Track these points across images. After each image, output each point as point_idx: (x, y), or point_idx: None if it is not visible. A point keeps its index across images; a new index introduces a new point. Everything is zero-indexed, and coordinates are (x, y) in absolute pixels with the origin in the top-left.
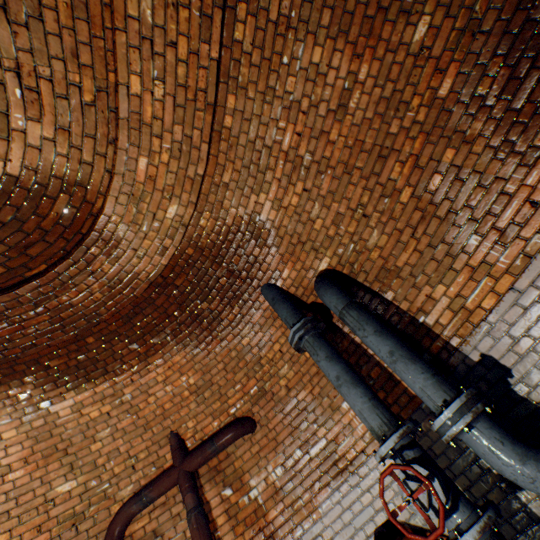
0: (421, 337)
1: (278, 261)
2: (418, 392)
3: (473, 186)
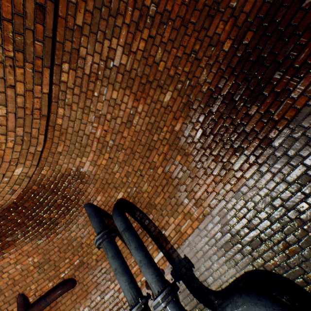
0: (162, 240)
1: (94, 191)
2: (149, 284)
3: (187, 176)
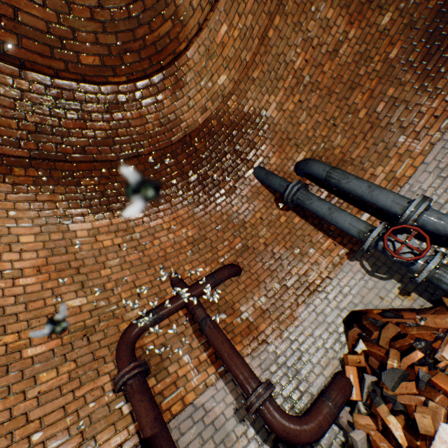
0: None
1: (269, 150)
2: (389, 204)
3: (403, 109)
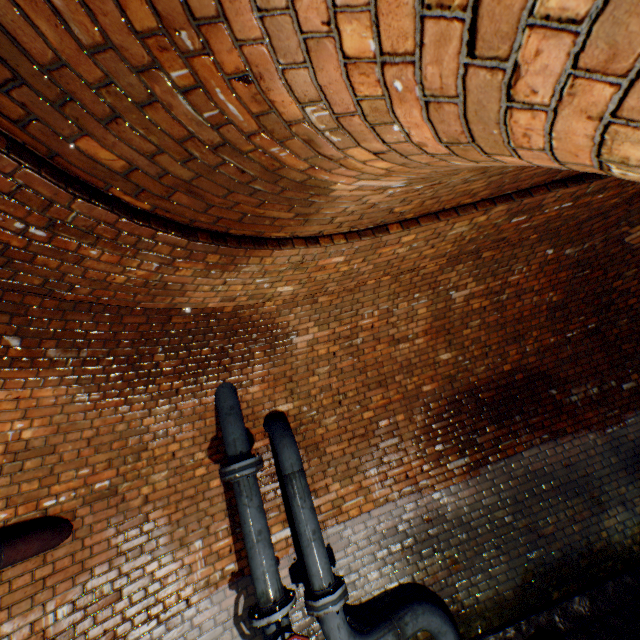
0: None
1: (262, 375)
2: (315, 570)
3: (395, 443)
